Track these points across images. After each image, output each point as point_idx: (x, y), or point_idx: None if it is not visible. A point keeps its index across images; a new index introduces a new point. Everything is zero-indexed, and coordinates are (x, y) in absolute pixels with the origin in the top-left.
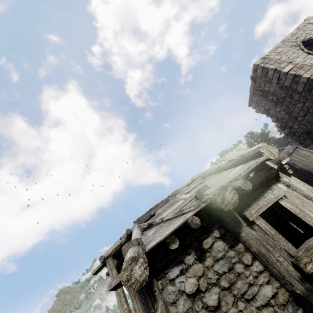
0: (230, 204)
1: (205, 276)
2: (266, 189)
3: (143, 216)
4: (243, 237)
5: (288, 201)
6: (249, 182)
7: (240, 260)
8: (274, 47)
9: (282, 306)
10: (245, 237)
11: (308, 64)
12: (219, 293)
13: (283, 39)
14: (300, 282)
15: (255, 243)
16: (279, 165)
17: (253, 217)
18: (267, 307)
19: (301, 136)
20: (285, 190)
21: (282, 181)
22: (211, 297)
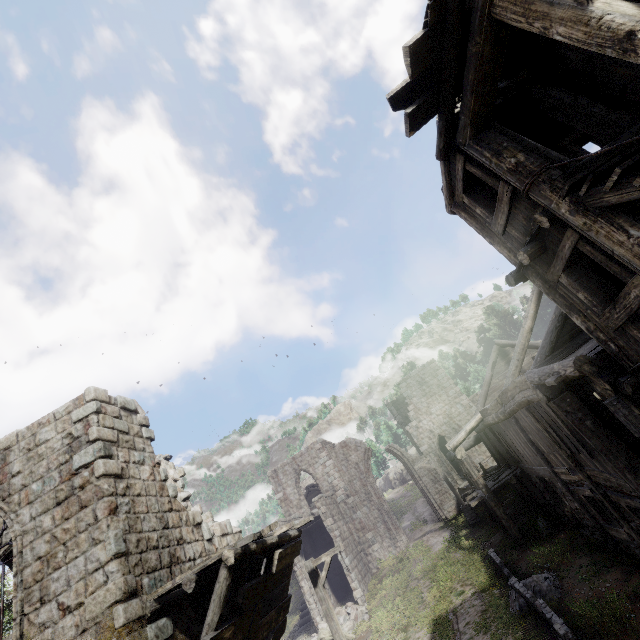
0: None
1: None
2: None
3: None
4: None
5: None
6: None
7: None
8: (286, 462)
9: None
10: None
11: (290, 499)
12: None
13: (294, 456)
14: None
15: None
16: None
17: None
18: None
19: None
20: None
21: None
22: None
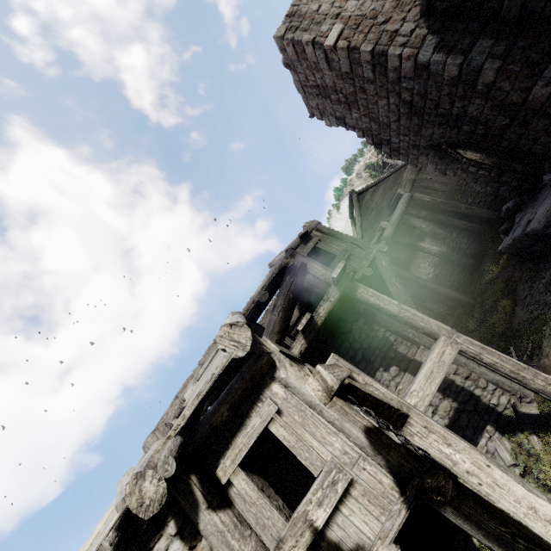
0: (154, 504)
1: None
2: (255, 400)
3: (167, 412)
4: (202, 532)
5: (282, 422)
6: (171, 459)
7: None
8: None
9: None
10: (204, 531)
11: (368, 14)
12: None
13: None
14: None
15: (216, 541)
16: (332, 278)
17: (226, 476)
18: None
19: (410, 153)
20: (282, 397)
21: (278, 378)
22: None
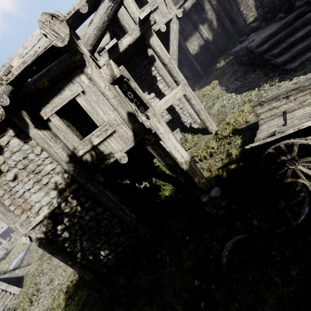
0: None
1: (6, 163)
2: (68, 81)
3: None
4: (32, 137)
5: (84, 98)
6: (5, 96)
7: (32, 152)
8: None
9: (57, 174)
10: (33, 137)
11: None
12: (17, 172)
13: None
14: (66, 163)
15: (40, 141)
16: (139, 18)
17: (47, 116)
18: (47, 175)
19: None
20: (87, 85)
21: (86, 72)
22: (8, 176)
